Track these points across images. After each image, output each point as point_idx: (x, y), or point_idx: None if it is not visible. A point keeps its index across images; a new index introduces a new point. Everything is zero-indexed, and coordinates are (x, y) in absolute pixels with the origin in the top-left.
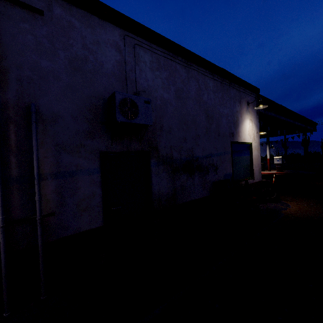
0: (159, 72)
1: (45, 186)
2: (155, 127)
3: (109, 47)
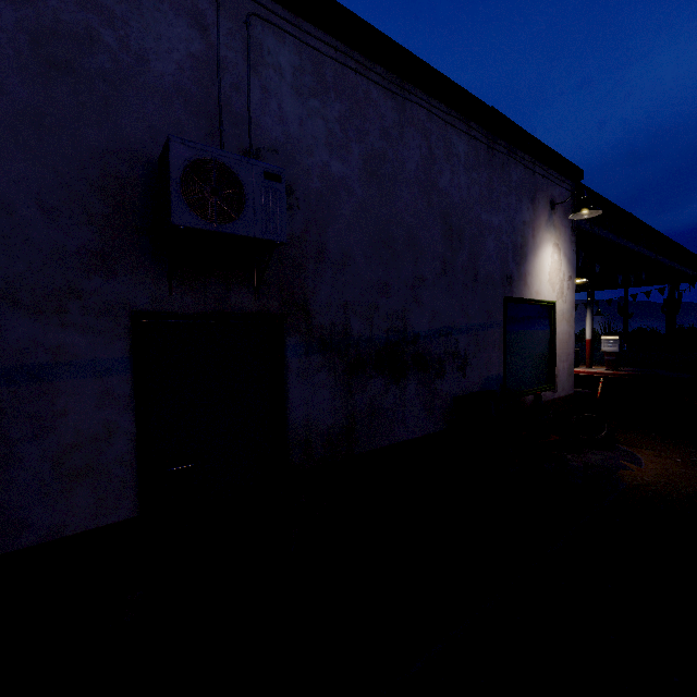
0: (321, 103)
1: None
2: (302, 251)
3: (168, 11)
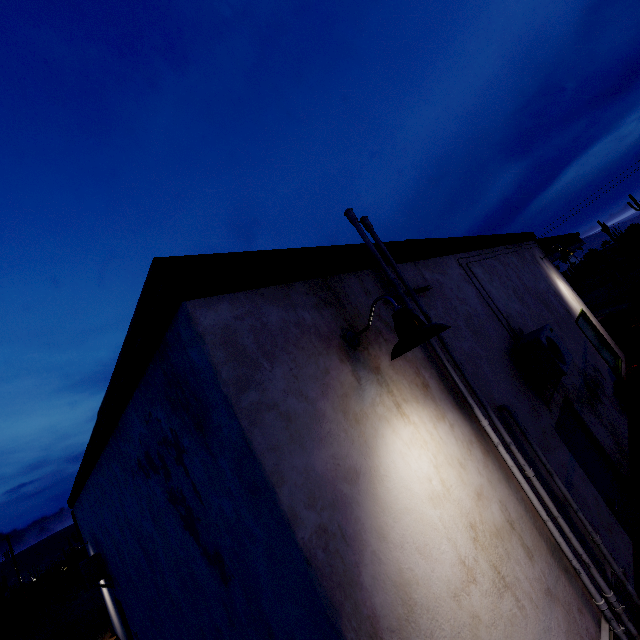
0: (494, 282)
1: (575, 518)
2: None
3: (463, 284)
